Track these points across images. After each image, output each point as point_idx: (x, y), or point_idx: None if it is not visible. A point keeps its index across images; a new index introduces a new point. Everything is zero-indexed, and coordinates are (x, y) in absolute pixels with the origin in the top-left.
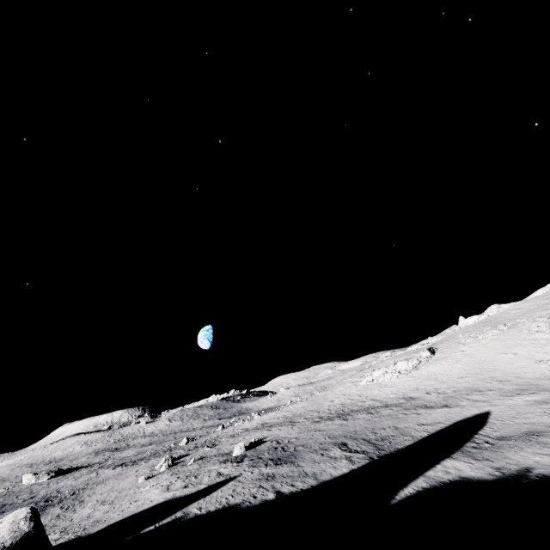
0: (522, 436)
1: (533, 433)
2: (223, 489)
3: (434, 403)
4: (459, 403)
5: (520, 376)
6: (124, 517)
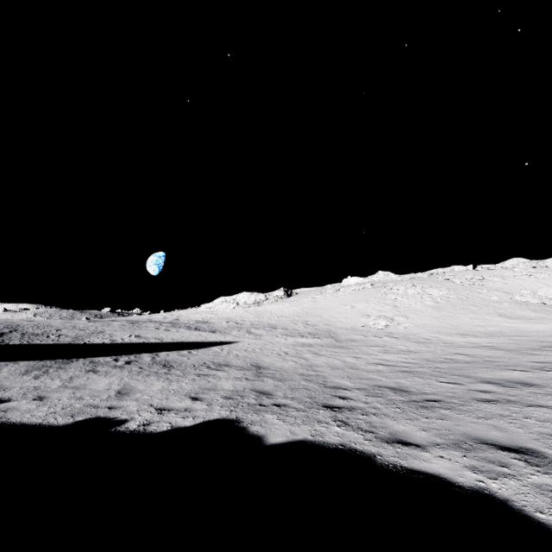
0: (193, 365)
1: (212, 365)
2: None
3: (210, 328)
4: (231, 332)
5: (331, 324)
6: None
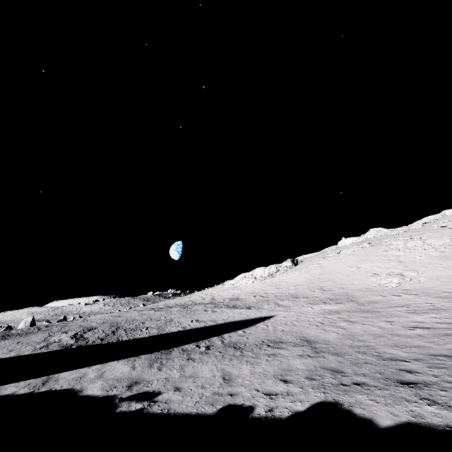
0: (255, 344)
1: (270, 343)
2: None
3: (244, 304)
4: (263, 306)
5: (345, 287)
6: None
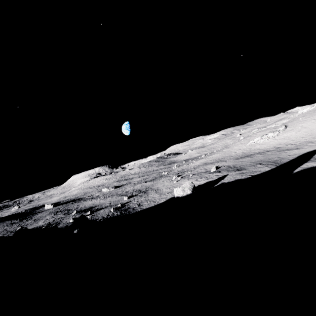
0: None
1: None
2: (227, 177)
3: (291, 148)
4: (303, 147)
5: None
6: (197, 186)
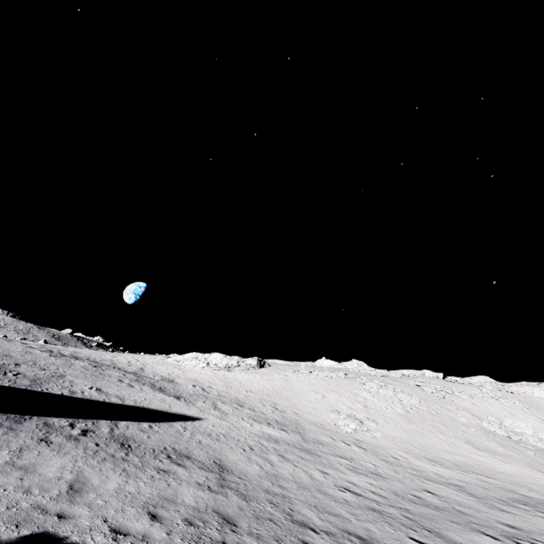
0: (153, 449)
1: (173, 453)
2: None
3: (176, 391)
4: (197, 402)
5: (299, 414)
6: None
